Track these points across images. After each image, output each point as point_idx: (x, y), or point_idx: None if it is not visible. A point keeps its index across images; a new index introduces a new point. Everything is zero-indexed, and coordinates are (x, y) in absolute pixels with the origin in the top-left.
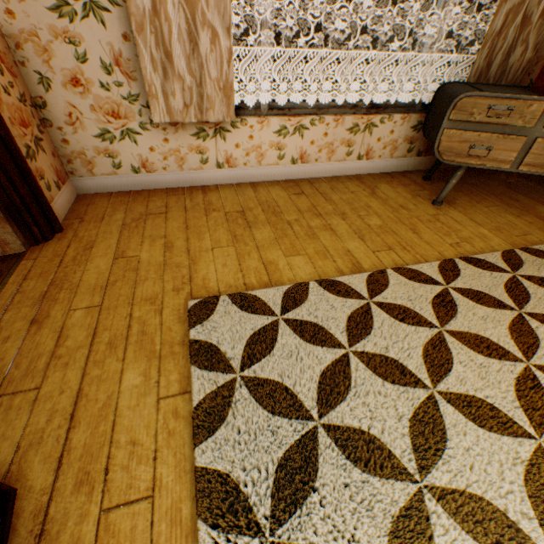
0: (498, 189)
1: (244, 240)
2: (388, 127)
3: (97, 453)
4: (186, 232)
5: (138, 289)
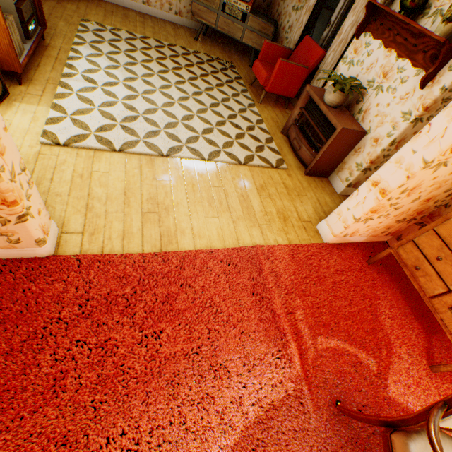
0: (230, 49)
1: (109, 18)
2: (188, 2)
3: (54, 28)
4: (87, 8)
5: (66, 13)
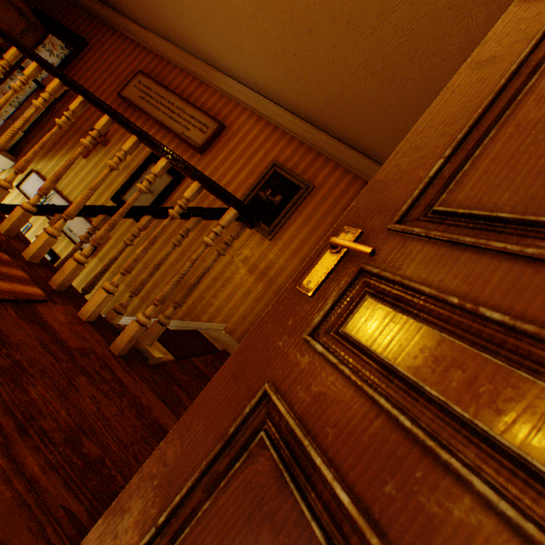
0: None
1: None
2: None
3: None
4: None
5: None
